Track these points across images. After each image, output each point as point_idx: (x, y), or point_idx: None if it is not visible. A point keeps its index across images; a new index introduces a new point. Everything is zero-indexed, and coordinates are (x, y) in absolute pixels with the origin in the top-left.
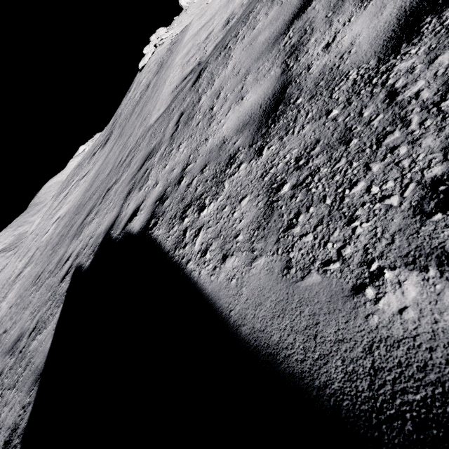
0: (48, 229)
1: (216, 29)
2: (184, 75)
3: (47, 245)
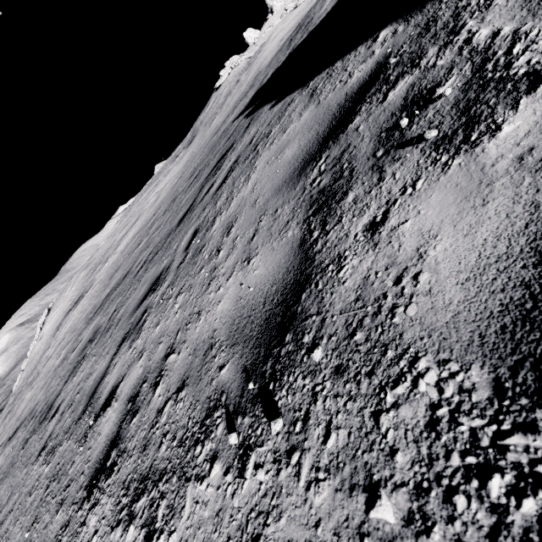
0: (148, 203)
1: (300, 19)
2: (281, 44)
3: (157, 199)
